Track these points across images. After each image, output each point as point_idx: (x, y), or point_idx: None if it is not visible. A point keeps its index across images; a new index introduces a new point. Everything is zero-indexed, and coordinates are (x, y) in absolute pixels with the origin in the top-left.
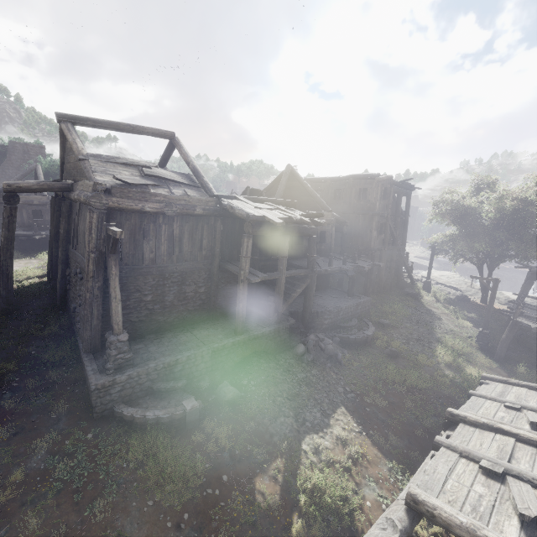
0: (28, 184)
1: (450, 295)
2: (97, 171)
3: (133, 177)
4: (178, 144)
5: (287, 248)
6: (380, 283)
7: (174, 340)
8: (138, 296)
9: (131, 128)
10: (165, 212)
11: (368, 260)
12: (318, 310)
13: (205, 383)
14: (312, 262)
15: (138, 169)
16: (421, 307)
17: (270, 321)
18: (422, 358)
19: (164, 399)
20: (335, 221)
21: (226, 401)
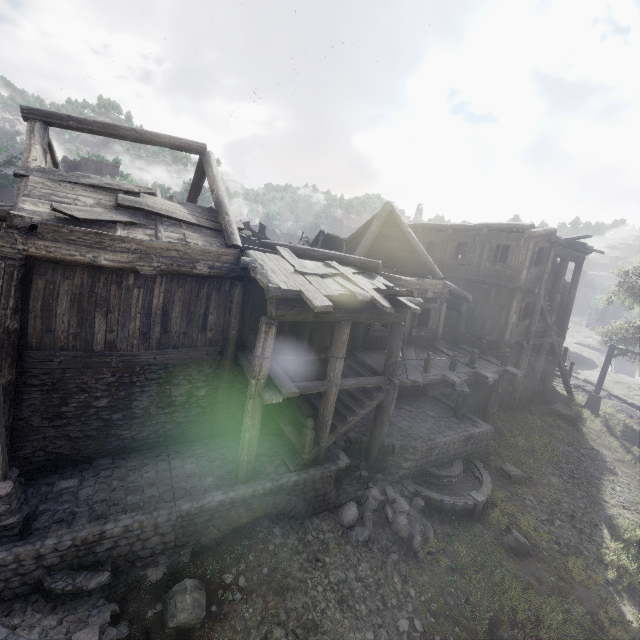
0: None
1: (632, 422)
2: (33, 195)
3: (92, 208)
4: (206, 162)
5: (345, 344)
6: (514, 393)
7: (132, 476)
8: (82, 399)
9: (137, 135)
10: (138, 269)
11: (497, 361)
12: (395, 443)
13: (156, 571)
14: (392, 365)
15: (115, 195)
16: (581, 443)
17: (304, 460)
18: (576, 568)
19: (58, 610)
20: (447, 295)
21: (173, 627)
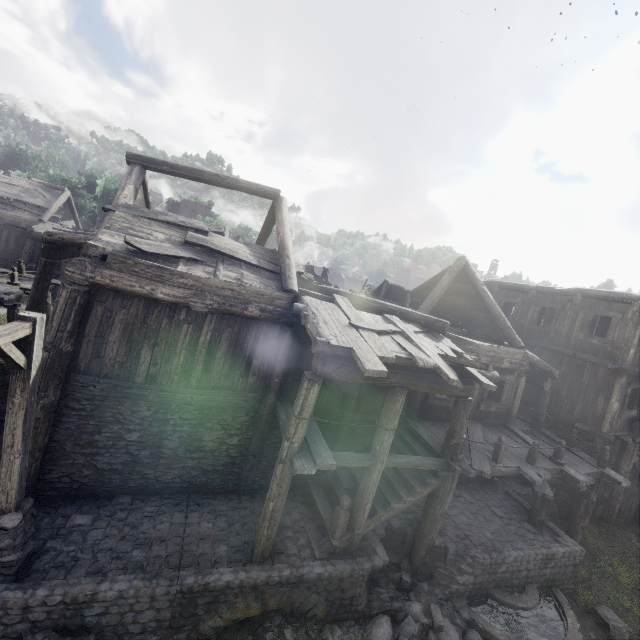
0: (74, 236)
1: None
2: (113, 228)
3: (161, 243)
4: (278, 207)
5: (397, 414)
6: (612, 502)
7: (145, 524)
8: (115, 430)
9: (219, 180)
10: (190, 305)
11: (591, 459)
12: (448, 546)
13: None
14: (453, 447)
15: (186, 232)
16: None
17: (333, 546)
18: None
19: None
20: (527, 368)
21: None
